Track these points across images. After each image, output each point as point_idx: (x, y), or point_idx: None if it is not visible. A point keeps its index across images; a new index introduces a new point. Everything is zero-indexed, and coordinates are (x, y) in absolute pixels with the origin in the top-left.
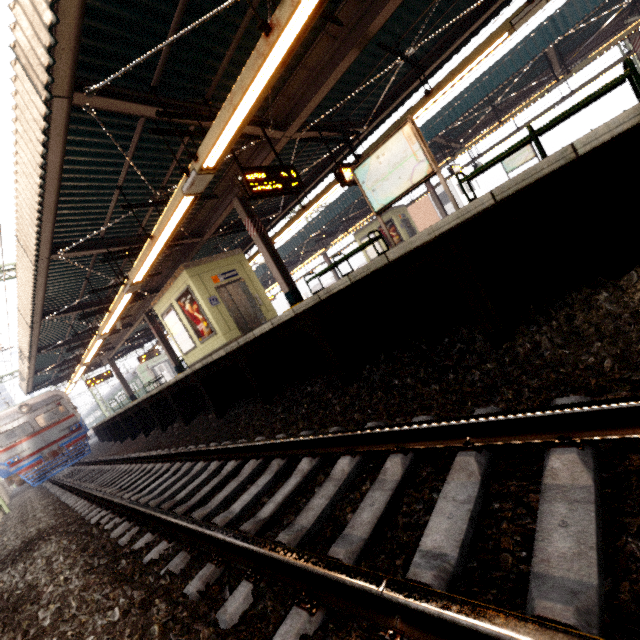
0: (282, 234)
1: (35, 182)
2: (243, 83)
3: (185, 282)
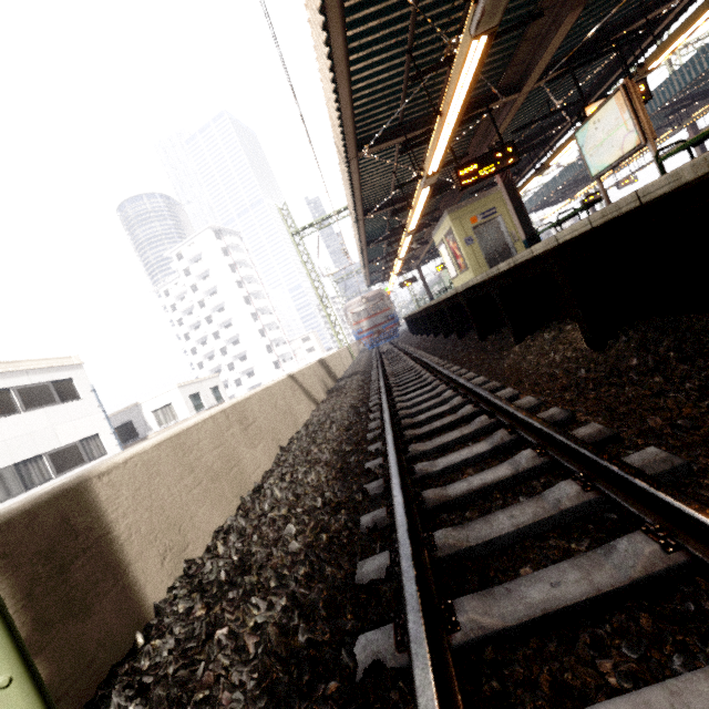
0: (557, 157)
1: (349, 193)
2: (435, 138)
3: (448, 224)
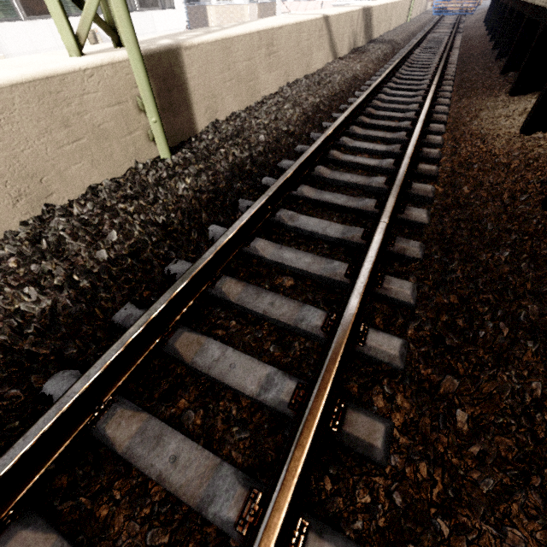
0: None
1: None
2: None
3: None
